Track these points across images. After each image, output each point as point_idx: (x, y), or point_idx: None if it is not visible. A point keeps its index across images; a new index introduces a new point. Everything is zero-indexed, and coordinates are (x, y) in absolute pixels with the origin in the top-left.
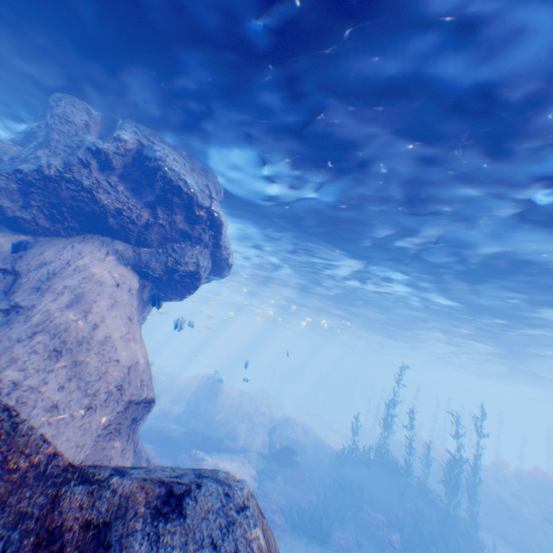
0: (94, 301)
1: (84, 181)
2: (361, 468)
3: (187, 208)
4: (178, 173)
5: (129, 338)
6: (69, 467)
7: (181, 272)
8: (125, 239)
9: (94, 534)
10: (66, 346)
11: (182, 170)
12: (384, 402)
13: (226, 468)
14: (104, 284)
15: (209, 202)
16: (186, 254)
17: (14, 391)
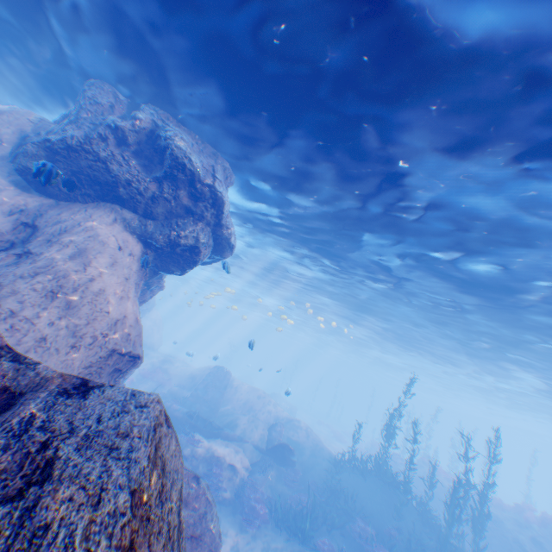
0: (95, 258)
1: (101, 152)
2: (358, 478)
3: (191, 185)
4: (185, 151)
5: (122, 295)
6: (6, 348)
7: (181, 246)
8: (133, 210)
9: (9, 397)
10: (63, 290)
11: (189, 149)
12: (391, 413)
13: (218, 452)
14: (106, 245)
15: (213, 182)
16: (187, 229)
17: (10, 318)
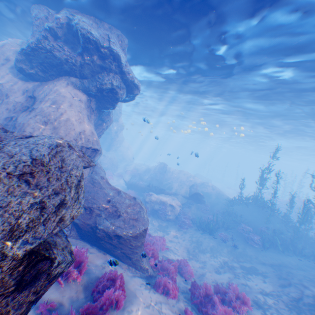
0: (61, 104)
1: (47, 47)
2: (243, 206)
3: (98, 51)
4: (87, 29)
5: (80, 121)
6: (1, 128)
7: (105, 91)
8: (75, 76)
9: None
10: (50, 121)
11: (89, 27)
12: (262, 170)
13: (162, 199)
14: (66, 97)
15: (109, 45)
16: (105, 79)
17: None
